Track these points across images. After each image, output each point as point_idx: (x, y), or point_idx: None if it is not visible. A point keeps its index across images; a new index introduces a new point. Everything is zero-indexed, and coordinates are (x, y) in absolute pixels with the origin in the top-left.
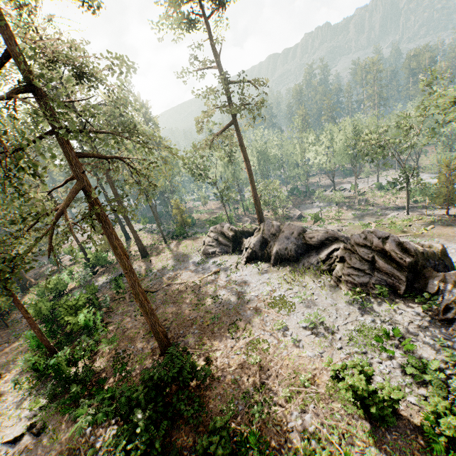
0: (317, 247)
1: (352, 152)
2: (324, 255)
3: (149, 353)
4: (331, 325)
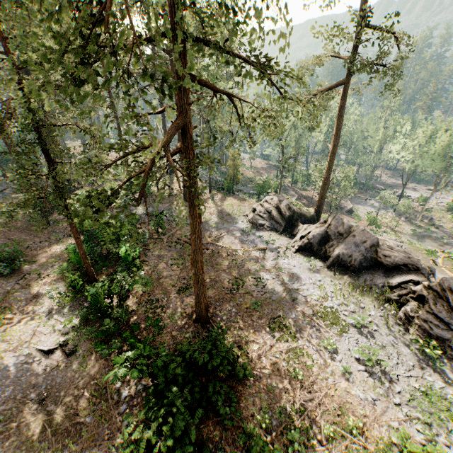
0: (387, 268)
1: None
2: (395, 282)
3: (183, 313)
4: (390, 371)
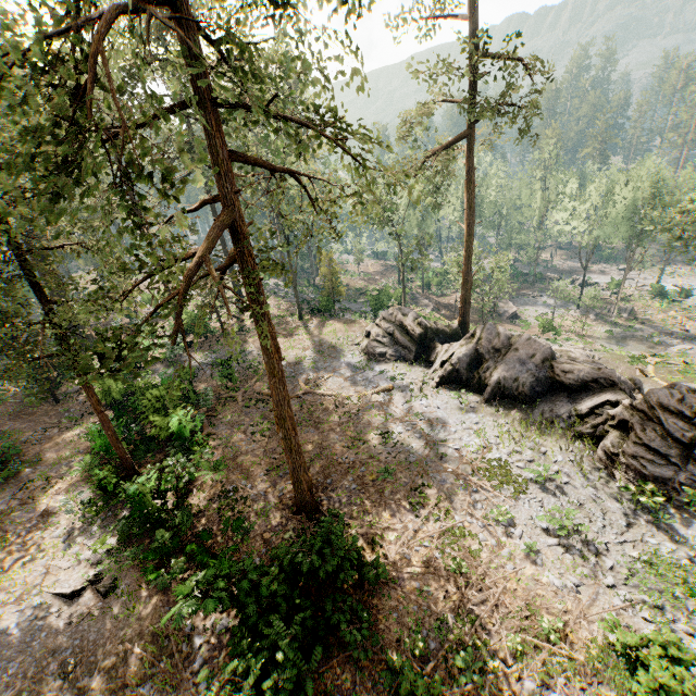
0: (572, 389)
1: (653, 227)
2: (585, 407)
3: (277, 503)
4: (594, 539)
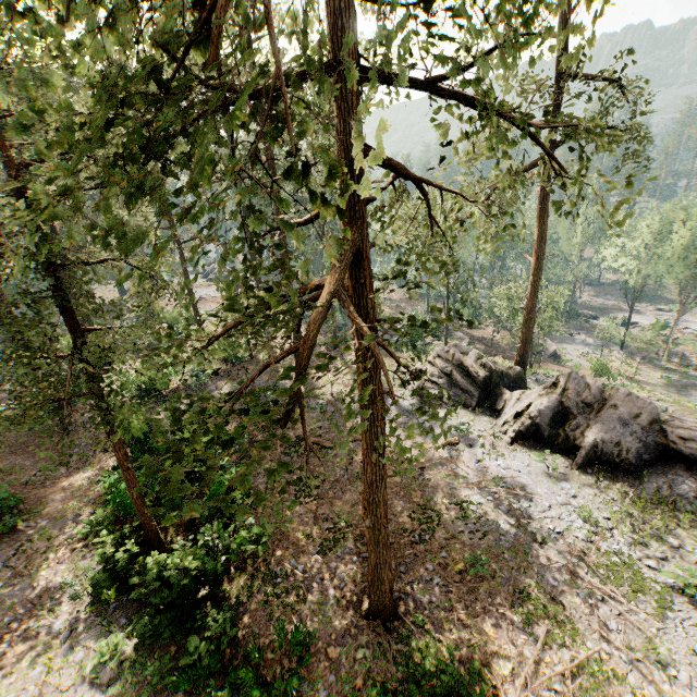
0: (691, 461)
1: None
2: None
3: (339, 599)
4: None
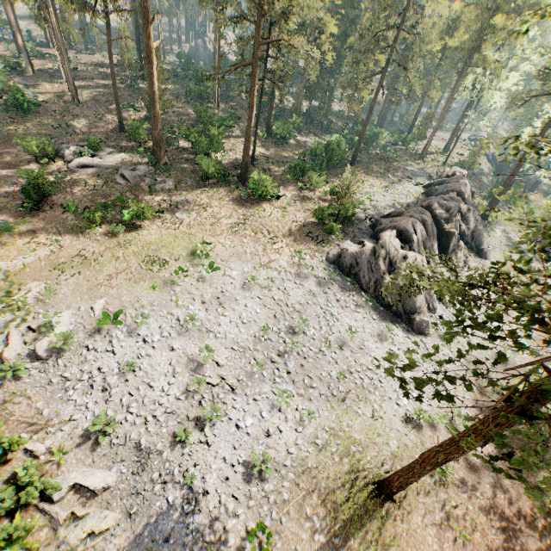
0: None
1: None
2: None
3: (350, 162)
4: (377, 197)
